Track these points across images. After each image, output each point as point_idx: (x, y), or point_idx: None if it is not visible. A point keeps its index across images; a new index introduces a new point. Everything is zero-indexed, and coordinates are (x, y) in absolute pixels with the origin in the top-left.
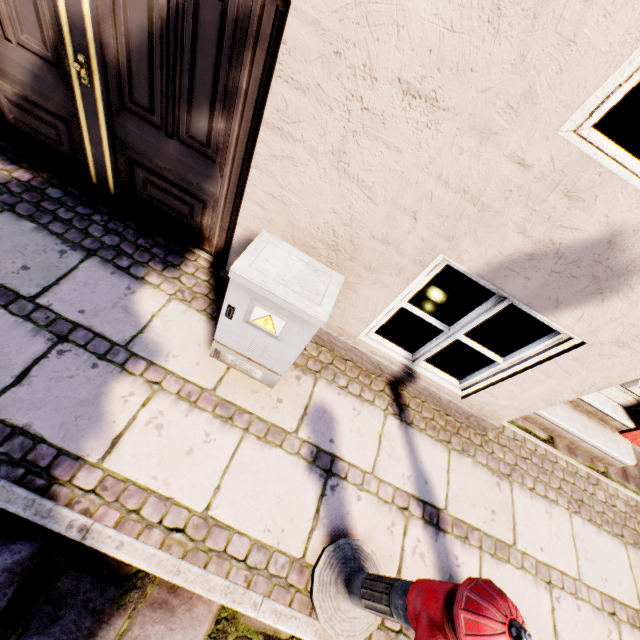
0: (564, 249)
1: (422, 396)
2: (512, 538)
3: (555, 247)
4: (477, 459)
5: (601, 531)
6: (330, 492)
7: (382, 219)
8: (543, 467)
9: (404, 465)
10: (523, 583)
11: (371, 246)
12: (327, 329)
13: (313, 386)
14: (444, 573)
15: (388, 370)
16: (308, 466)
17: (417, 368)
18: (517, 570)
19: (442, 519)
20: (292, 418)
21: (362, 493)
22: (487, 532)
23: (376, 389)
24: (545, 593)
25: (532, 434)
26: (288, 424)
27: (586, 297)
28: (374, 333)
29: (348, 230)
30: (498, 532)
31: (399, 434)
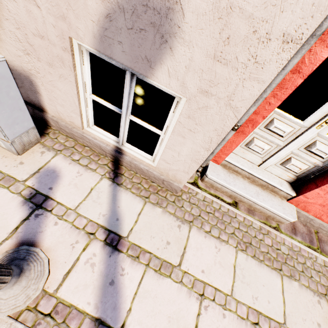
0: (121, 0)
1: (133, 169)
2: (179, 261)
3: (115, 1)
4: (167, 209)
5: (262, 265)
6: (33, 218)
7: (27, 15)
8: (222, 219)
9: (103, 207)
10: (177, 293)
11: (38, 43)
12: (65, 124)
13: (52, 158)
14: (107, 278)
15: (107, 150)
16: (23, 201)
17: (123, 148)
18: (175, 283)
19: (121, 243)
20: (26, 173)
21: (60, 221)
22: (157, 255)
23: (101, 163)
24: (195, 302)
25: (220, 199)
26: (21, 176)
27: (160, 49)
28: (95, 126)
29: (21, 33)
30: (167, 256)
31: (108, 189)
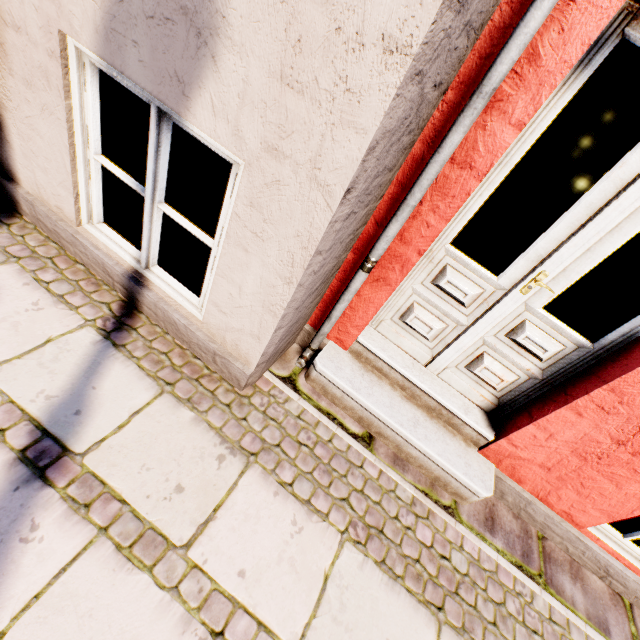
0: None
1: (161, 322)
2: (189, 537)
3: None
4: (207, 417)
5: (397, 587)
6: None
7: None
8: (330, 464)
9: (57, 382)
10: (154, 616)
11: (12, 41)
12: (47, 210)
13: None
14: None
15: (115, 275)
16: None
17: (148, 274)
18: (158, 589)
19: (61, 465)
20: None
21: None
22: (141, 512)
23: (97, 299)
24: None
25: (336, 422)
26: None
27: (198, 59)
28: (105, 224)
29: None
30: (165, 519)
31: (86, 349)
